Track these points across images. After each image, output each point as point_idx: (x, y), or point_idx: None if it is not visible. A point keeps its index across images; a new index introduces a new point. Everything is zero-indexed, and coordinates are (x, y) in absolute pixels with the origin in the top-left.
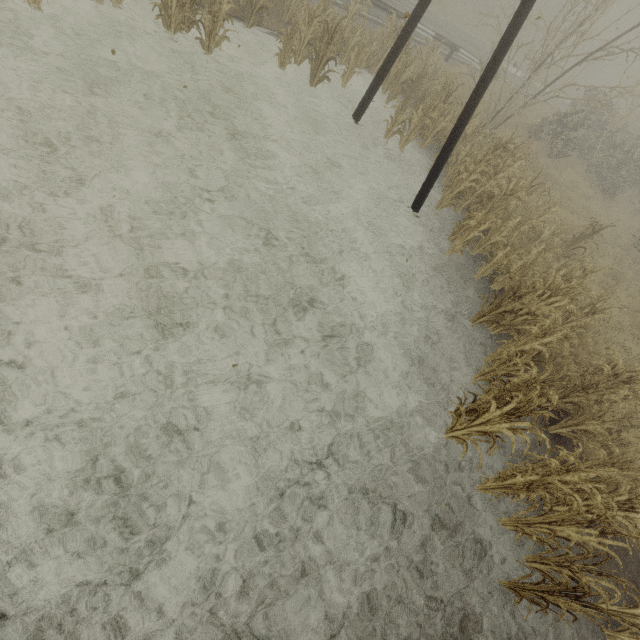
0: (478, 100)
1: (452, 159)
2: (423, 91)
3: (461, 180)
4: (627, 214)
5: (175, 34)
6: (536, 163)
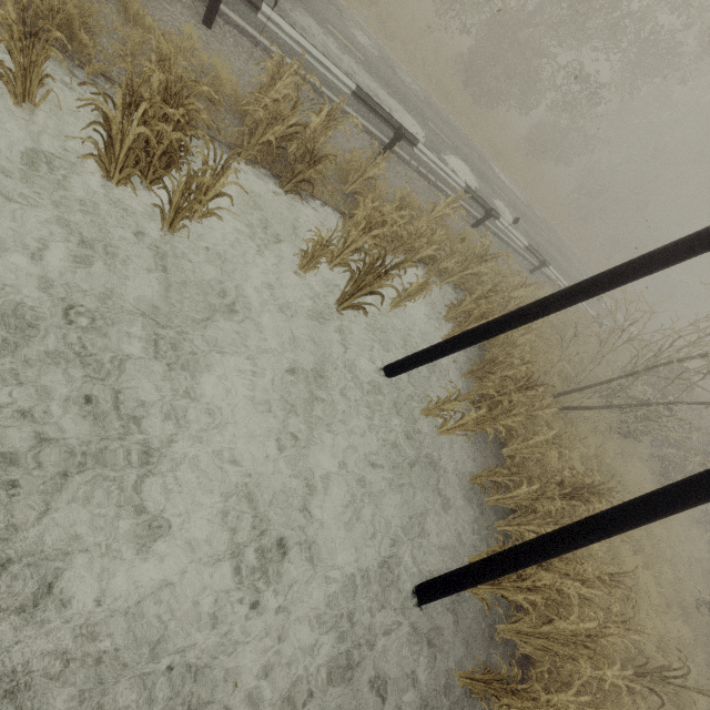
0: (588, 543)
1: (506, 450)
2: (496, 353)
3: (512, 581)
4: (686, 527)
5: (118, 185)
6: (605, 454)
